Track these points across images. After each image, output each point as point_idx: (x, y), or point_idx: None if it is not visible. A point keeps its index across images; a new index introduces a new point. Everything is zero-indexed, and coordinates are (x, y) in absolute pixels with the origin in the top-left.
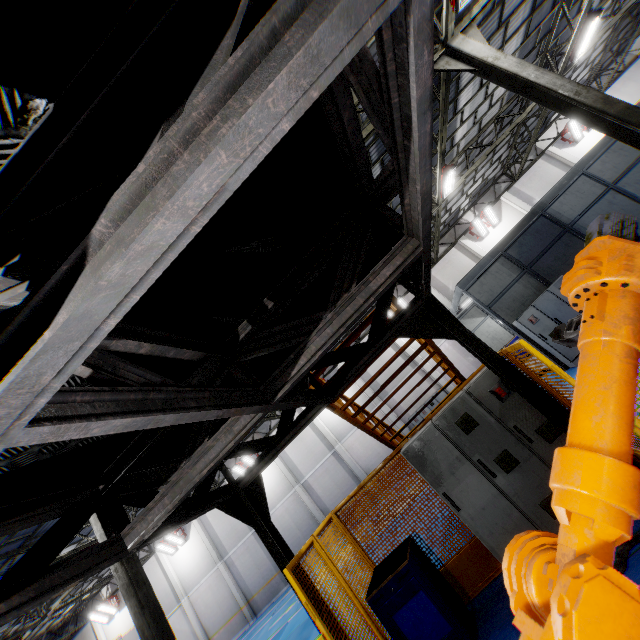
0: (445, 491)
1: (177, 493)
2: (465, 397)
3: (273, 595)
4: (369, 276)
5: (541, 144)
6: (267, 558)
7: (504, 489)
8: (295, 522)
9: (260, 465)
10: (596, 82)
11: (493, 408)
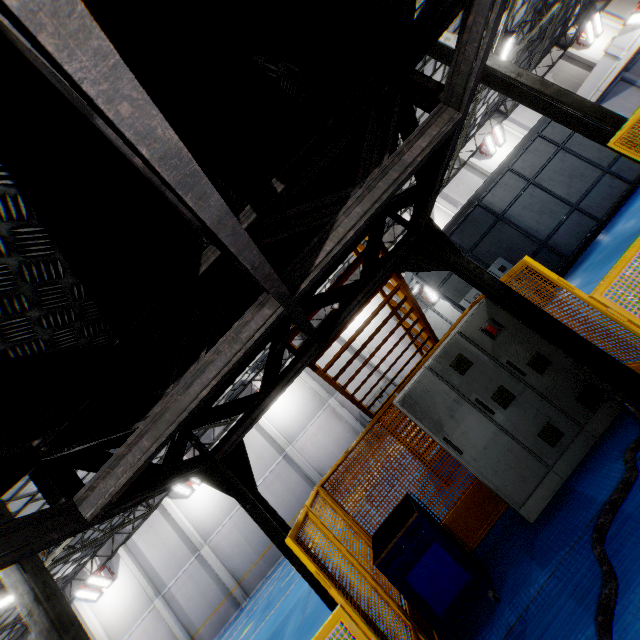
0: (446, 436)
1: (162, 430)
2: (457, 338)
3: (222, 623)
4: (403, 146)
5: (463, 155)
6: (214, 583)
7: (503, 425)
8: (245, 537)
9: (241, 429)
10: (504, 106)
11: (485, 346)
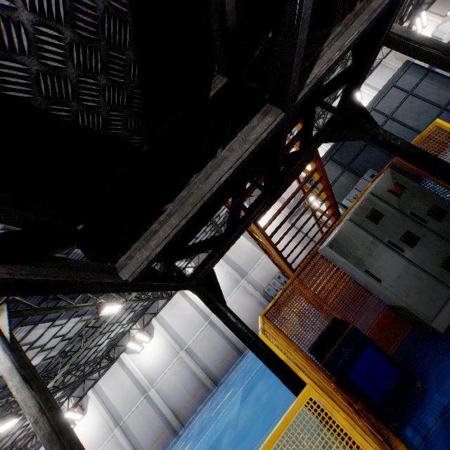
0: (366, 269)
1: (187, 211)
2: (370, 197)
3: (164, 447)
4: None
5: None
6: (158, 416)
7: (412, 259)
8: (181, 382)
9: (211, 261)
10: None
11: (392, 202)
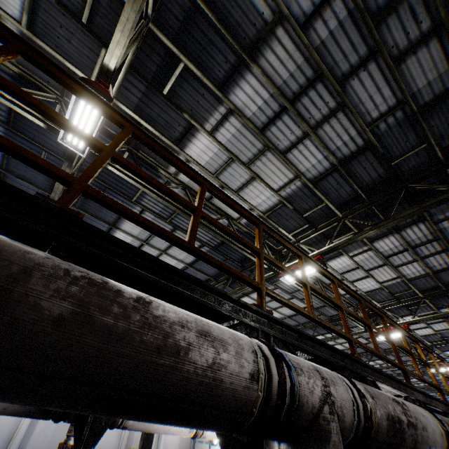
0: None
1: None
2: None
3: None
4: None
5: None
6: None
7: None
8: None
9: None
10: None
11: None
